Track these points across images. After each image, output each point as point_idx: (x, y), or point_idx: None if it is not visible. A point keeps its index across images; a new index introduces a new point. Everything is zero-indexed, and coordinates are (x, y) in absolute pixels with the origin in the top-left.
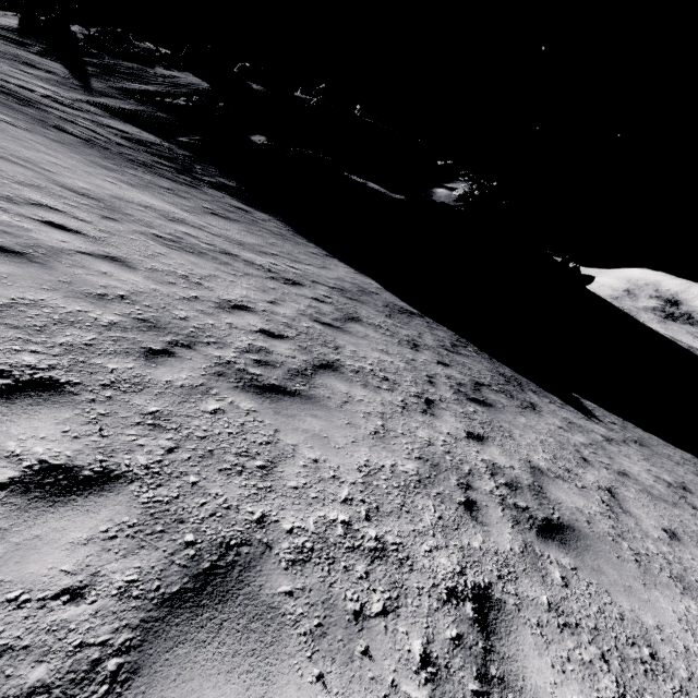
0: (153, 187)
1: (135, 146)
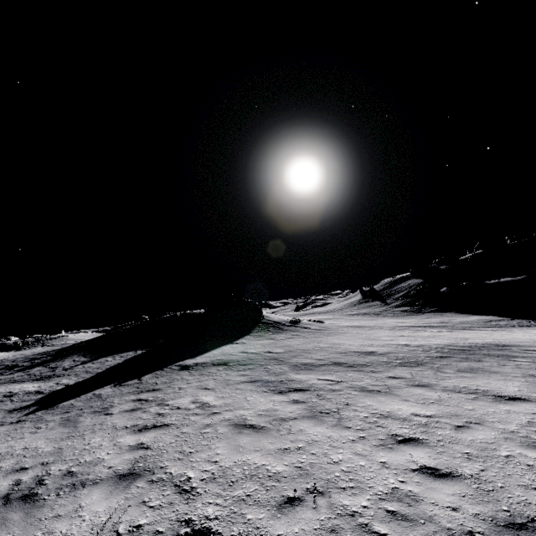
0: (410, 318)
1: (404, 312)
